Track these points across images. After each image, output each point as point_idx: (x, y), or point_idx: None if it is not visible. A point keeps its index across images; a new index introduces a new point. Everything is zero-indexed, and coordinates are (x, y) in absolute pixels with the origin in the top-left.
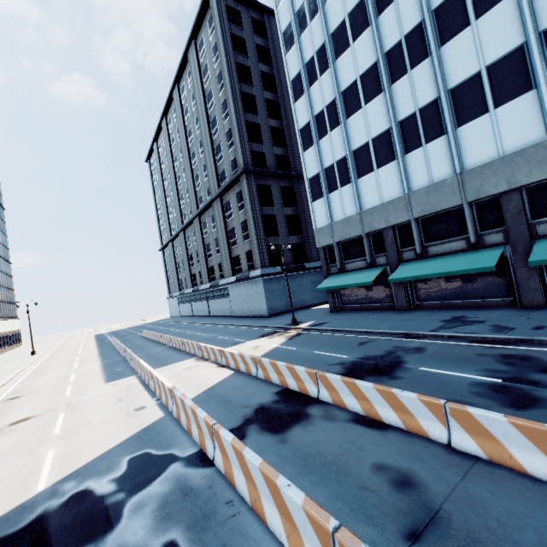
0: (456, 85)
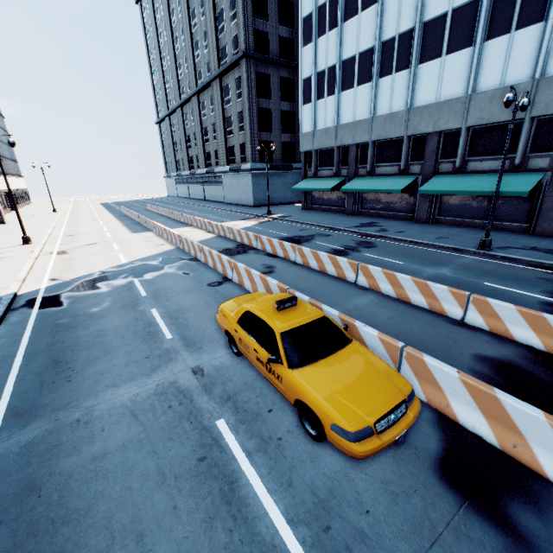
0: (429, 19)
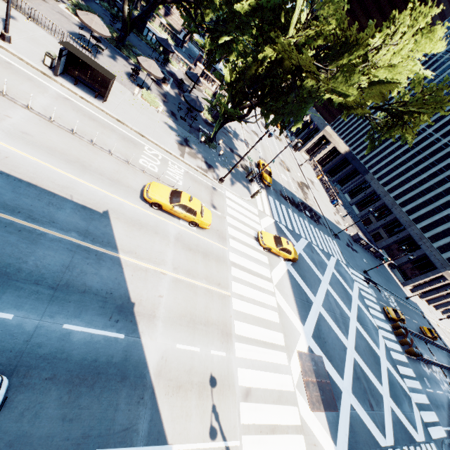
0: None
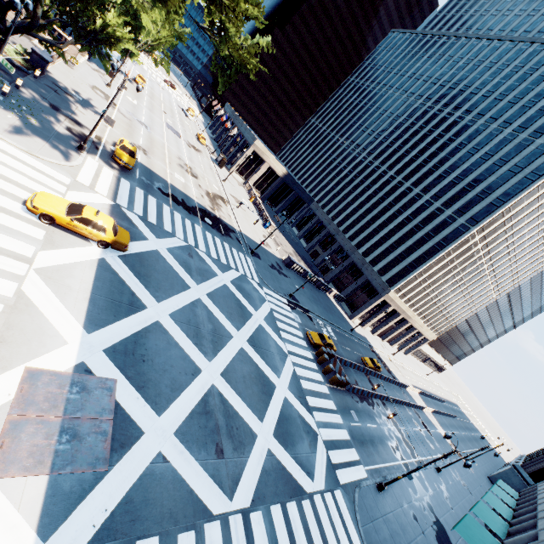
0: None
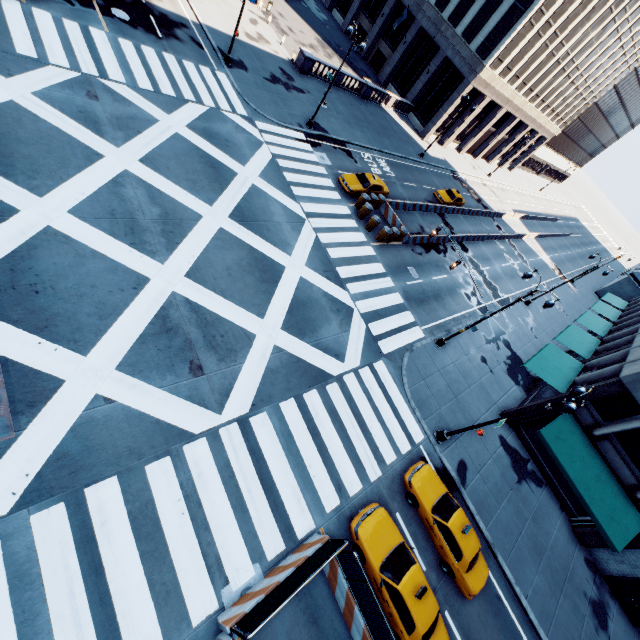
0: None
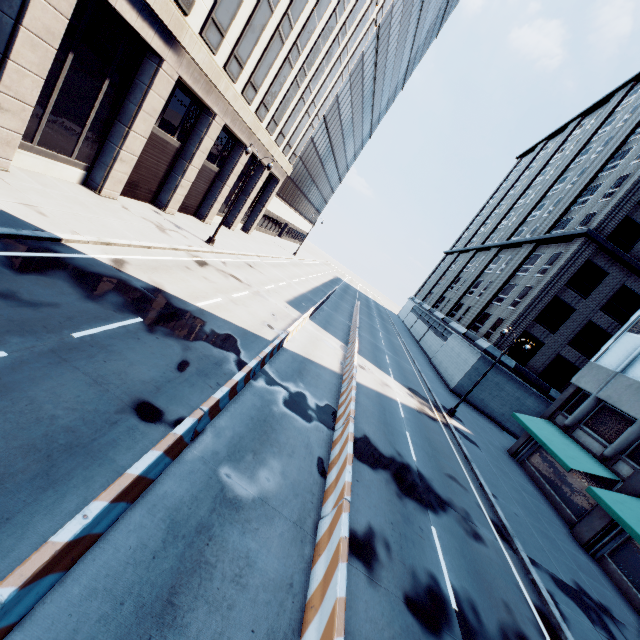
0: None
